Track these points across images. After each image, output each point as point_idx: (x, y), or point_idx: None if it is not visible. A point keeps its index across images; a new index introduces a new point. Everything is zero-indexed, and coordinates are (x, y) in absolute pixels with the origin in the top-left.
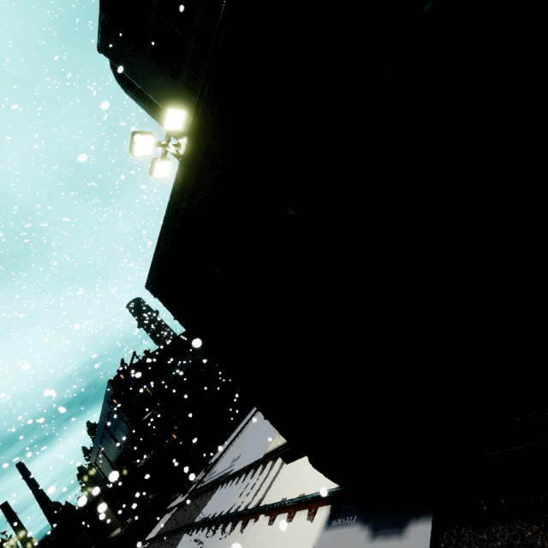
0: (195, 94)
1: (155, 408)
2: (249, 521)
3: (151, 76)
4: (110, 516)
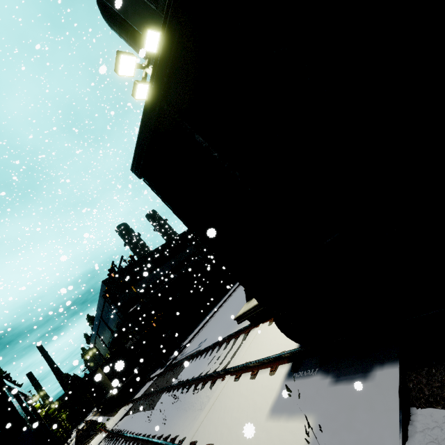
0: None
1: (139, 303)
2: (217, 381)
3: (132, 4)
4: (106, 382)
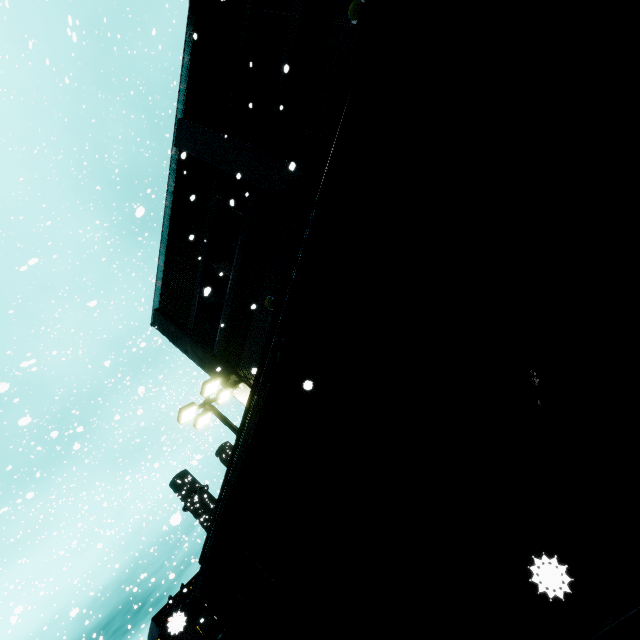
0: (227, 361)
1: None
2: None
3: (192, 348)
4: None
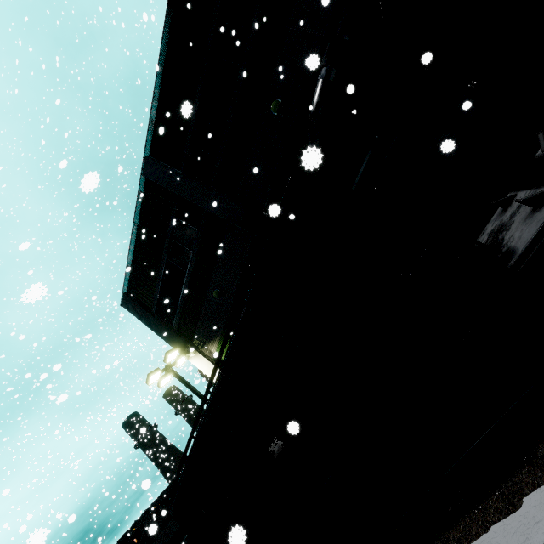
0: (183, 334)
1: None
2: None
3: (155, 324)
4: None
